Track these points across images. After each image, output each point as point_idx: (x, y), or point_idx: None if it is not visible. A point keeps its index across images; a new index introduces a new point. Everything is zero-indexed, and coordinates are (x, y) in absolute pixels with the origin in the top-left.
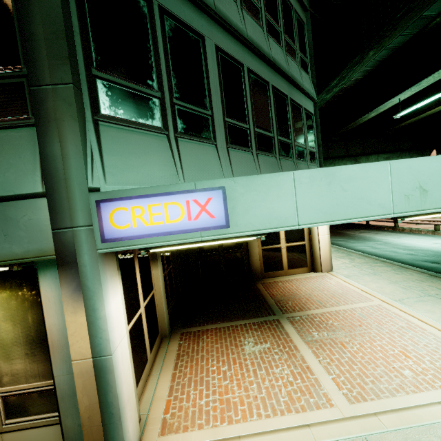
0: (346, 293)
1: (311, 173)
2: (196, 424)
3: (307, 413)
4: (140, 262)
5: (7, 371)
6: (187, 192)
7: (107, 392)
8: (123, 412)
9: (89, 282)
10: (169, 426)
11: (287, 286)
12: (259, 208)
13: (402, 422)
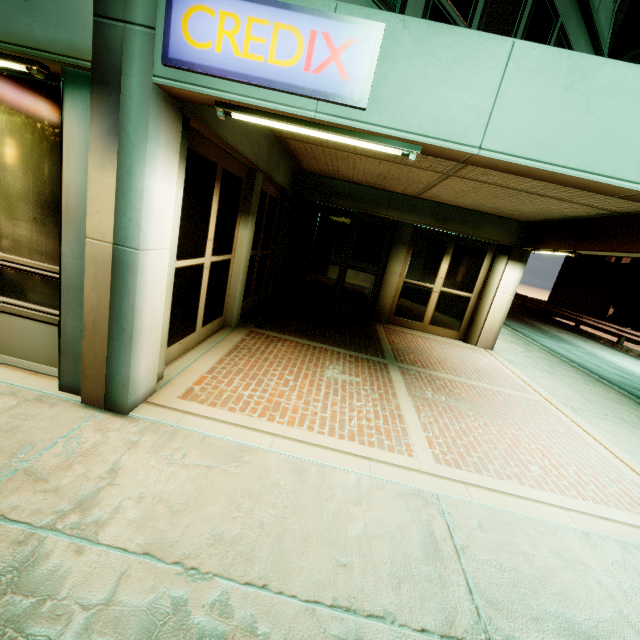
0: (498, 375)
1: (546, 54)
2: (227, 406)
3: (374, 449)
4: (224, 197)
5: (9, 232)
6: (317, 14)
7: (123, 298)
8: (138, 336)
9: (131, 127)
10: (194, 395)
11: (418, 341)
12: (427, 92)
13: (497, 503)
